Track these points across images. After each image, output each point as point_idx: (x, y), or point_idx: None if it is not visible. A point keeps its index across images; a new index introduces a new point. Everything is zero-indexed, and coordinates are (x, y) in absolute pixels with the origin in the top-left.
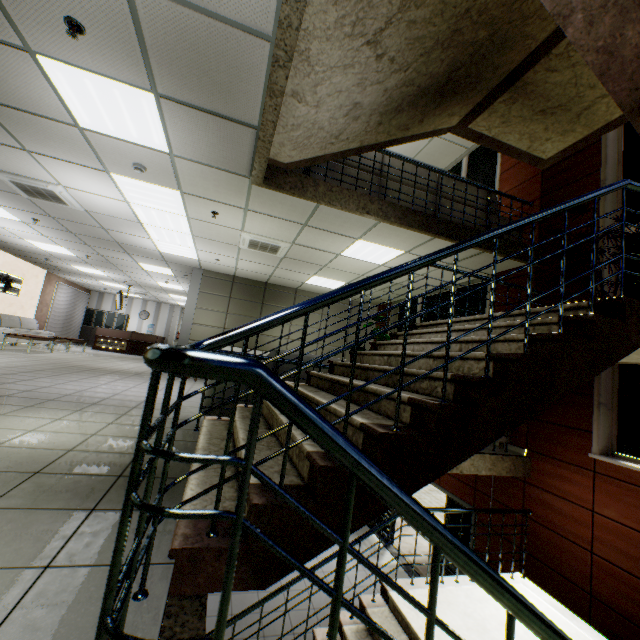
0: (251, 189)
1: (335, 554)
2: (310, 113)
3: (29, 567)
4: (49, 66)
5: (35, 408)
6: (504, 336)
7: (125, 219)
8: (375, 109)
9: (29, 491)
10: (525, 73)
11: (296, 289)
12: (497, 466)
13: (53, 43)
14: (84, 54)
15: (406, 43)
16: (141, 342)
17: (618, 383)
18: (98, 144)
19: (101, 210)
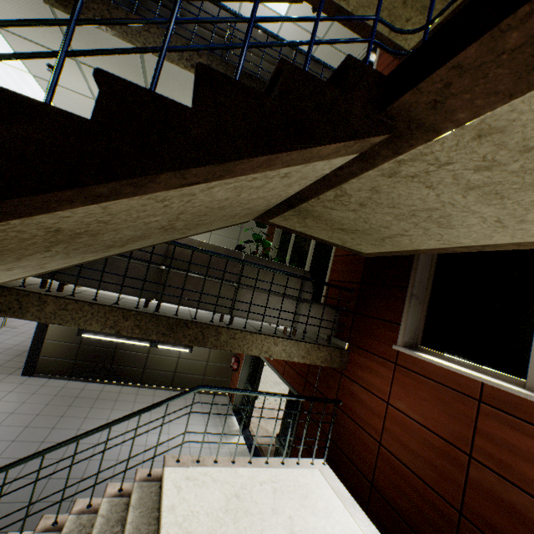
0: None
1: (106, 425)
2: None
3: None
4: None
5: None
6: None
7: None
8: None
9: None
10: None
11: None
12: (312, 355)
13: None
14: None
15: None
16: None
17: (434, 276)
18: None
19: None
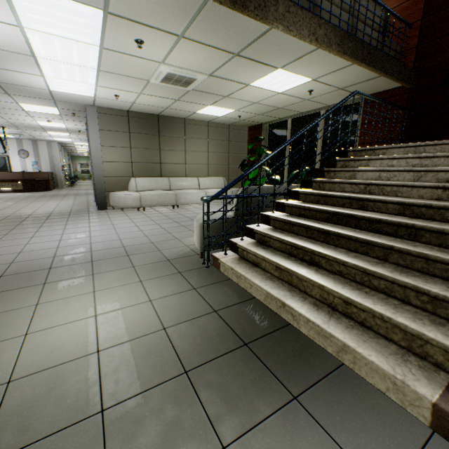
0: (201, 8)
1: None
2: None
3: None
4: None
5: (53, 284)
6: None
7: (11, 51)
8: None
9: (219, 401)
10: None
11: (184, 119)
12: None
13: None
14: None
15: None
16: (35, 180)
17: None
18: None
19: None
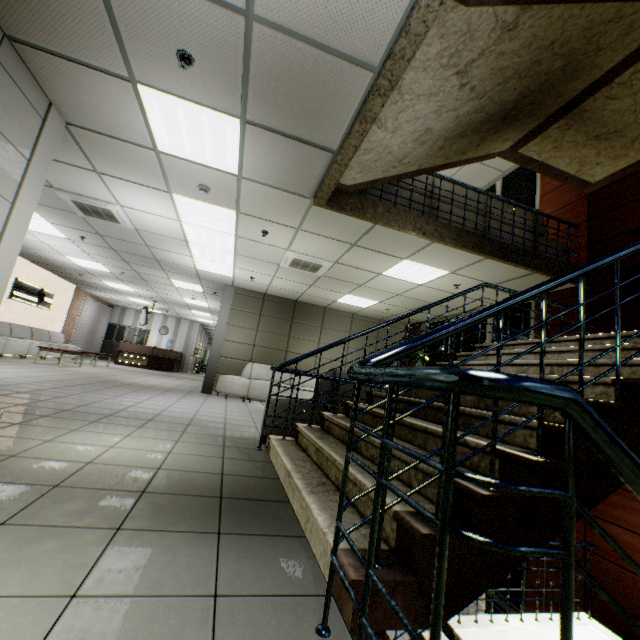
0: (309, 210)
1: None
2: (385, 138)
3: (199, 595)
4: (147, 94)
5: (100, 423)
6: (612, 360)
7: (172, 237)
8: (442, 134)
9: (148, 511)
10: (584, 101)
11: (325, 307)
12: None
13: (158, 74)
14: (185, 84)
15: (489, 73)
16: (162, 357)
17: None
18: (170, 166)
19: (151, 228)
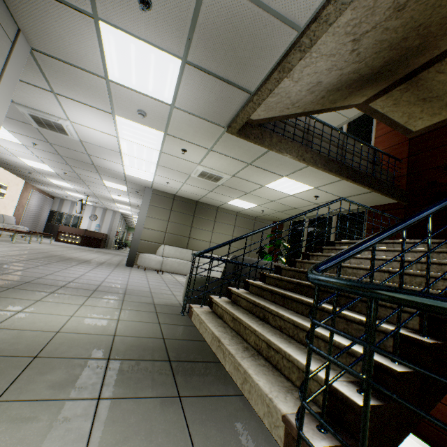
0: (222, 136)
1: None
2: (289, 86)
3: None
4: (106, 31)
5: (57, 294)
6: None
7: (109, 149)
8: (326, 87)
9: (118, 379)
10: (421, 72)
11: (217, 207)
12: None
13: (119, 13)
14: (141, 24)
15: (373, 43)
16: (92, 237)
17: None
18: (116, 93)
19: (93, 141)
